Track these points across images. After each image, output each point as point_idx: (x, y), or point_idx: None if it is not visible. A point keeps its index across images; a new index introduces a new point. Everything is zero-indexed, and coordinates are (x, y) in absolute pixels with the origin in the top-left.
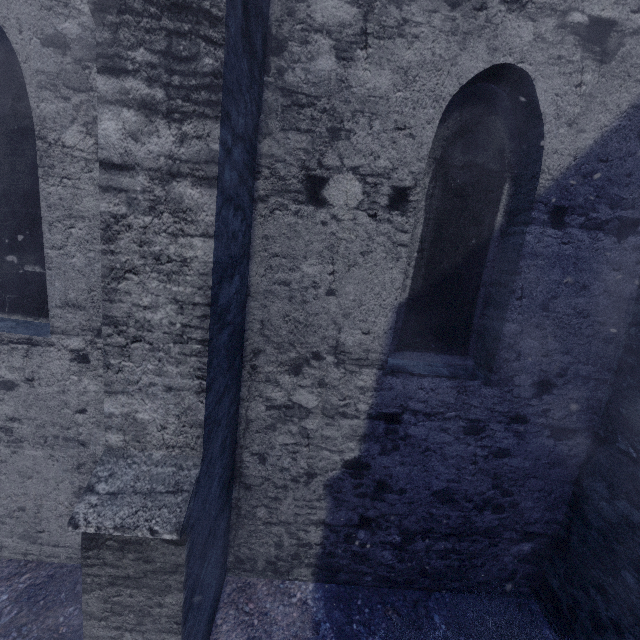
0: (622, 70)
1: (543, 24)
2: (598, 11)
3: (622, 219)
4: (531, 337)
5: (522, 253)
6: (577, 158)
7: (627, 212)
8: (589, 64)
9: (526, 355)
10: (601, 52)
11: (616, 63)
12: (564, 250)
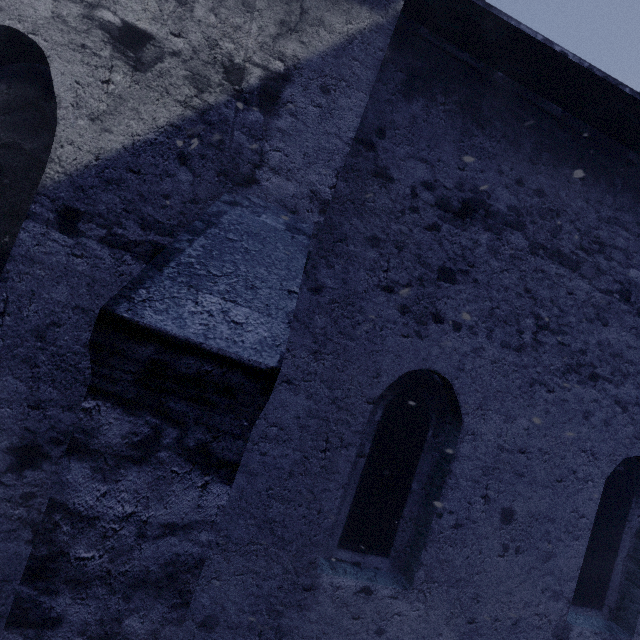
0: (160, 85)
1: (66, 7)
2: (134, 19)
3: (157, 245)
4: (15, 375)
5: (13, 253)
6: (100, 159)
7: (164, 239)
8: (121, 65)
9: (4, 401)
10: (136, 59)
11: (154, 76)
12: (76, 264)
